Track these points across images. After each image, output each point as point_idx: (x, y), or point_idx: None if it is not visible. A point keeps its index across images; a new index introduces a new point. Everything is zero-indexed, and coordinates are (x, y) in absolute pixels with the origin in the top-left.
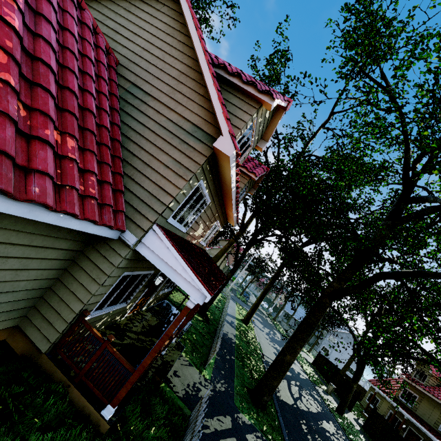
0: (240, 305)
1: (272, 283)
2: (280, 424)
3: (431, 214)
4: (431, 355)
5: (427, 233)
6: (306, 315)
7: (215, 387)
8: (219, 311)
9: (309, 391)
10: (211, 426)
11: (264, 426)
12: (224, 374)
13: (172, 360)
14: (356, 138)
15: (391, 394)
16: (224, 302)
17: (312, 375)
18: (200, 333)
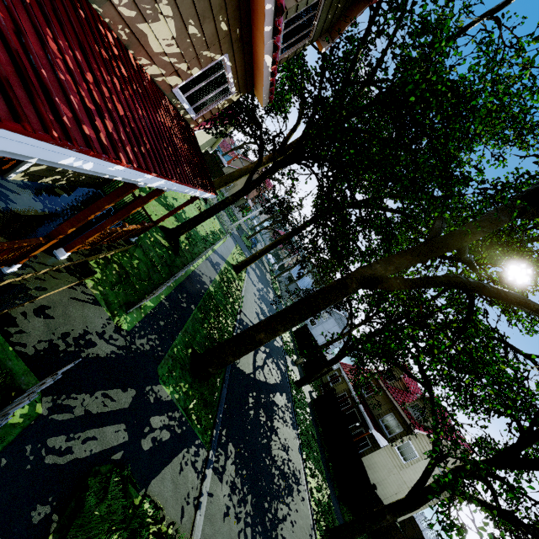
0: (240, 249)
1: (289, 237)
2: (221, 398)
3: (538, 227)
4: (427, 379)
5: (522, 249)
6: (313, 293)
7: (131, 343)
8: (205, 245)
9: (277, 360)
10: (81, 406)
11: (192, 403)
12: (164, 327)
13: (40, 288)
14: (528, 59)
15: (359, 392)
16: (219, 238)
17: (288, 343)
18: (150, 262)
